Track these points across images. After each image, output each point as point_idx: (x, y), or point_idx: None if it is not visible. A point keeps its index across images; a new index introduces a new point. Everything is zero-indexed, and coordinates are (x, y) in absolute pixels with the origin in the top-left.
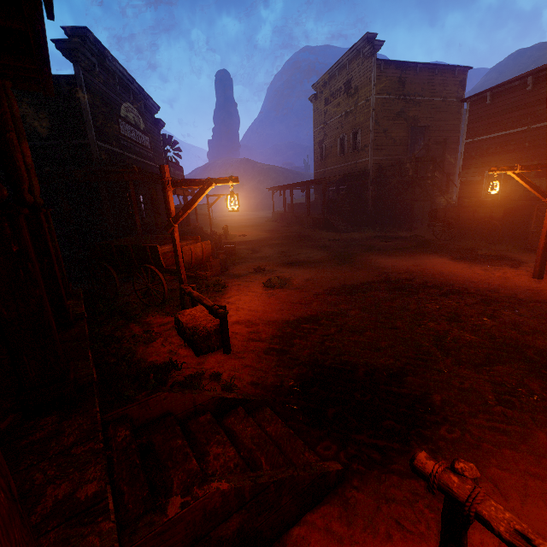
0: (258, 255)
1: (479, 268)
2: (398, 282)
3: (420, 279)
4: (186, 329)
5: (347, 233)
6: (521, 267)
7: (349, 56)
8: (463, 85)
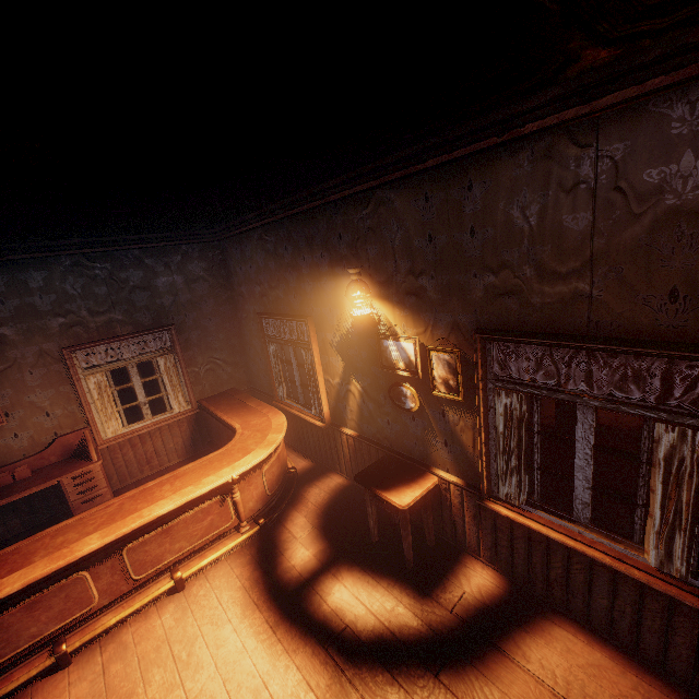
0: None
1: None
2: None
3: None
4: (623, 432)
5: None
6: None
7: None
8: None
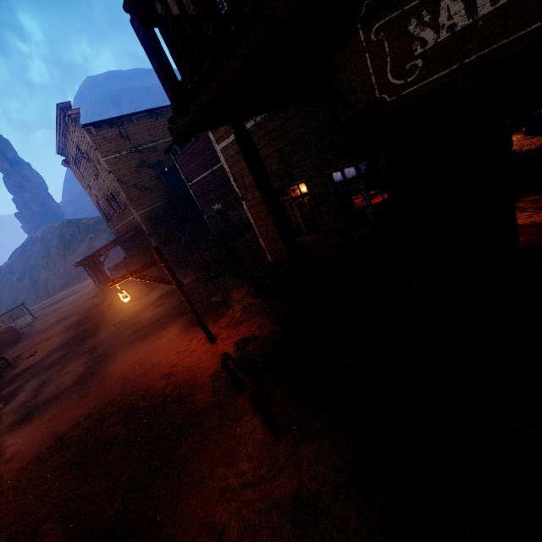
0: (6, 409)
1: (189, 339)
2: (96, 415)
3: (123, 393)
4: None
5: (141, 300)
6: (220, 321)
7: (62, 125)
8: None
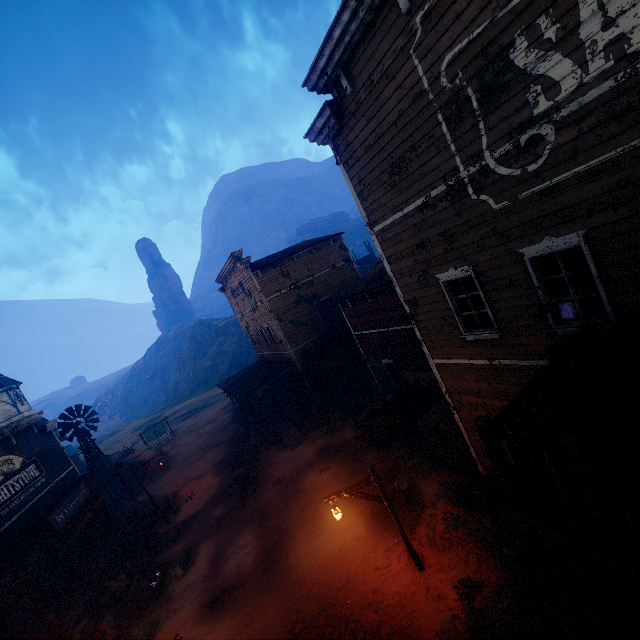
0: (188, 578)
1: (383, 547)
2: (301, 637)
3: (324, 613)
4: None
5: (296, 450)
6: (417, 530)
7: (230, 265)
8: (344, 248)
